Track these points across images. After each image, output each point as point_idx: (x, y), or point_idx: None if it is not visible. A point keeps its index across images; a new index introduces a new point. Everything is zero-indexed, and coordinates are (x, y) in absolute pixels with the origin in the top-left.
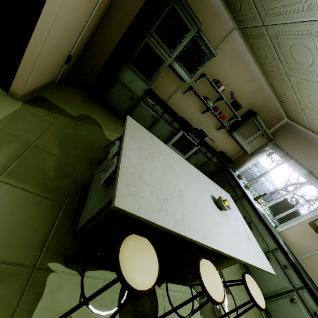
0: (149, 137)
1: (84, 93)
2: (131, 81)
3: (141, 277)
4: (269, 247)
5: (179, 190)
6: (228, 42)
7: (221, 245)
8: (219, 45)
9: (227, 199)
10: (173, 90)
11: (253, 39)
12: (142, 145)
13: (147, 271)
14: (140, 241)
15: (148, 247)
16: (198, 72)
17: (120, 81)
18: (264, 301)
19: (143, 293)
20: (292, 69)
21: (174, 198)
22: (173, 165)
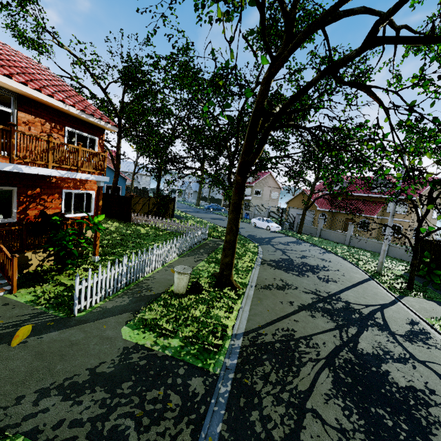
0: None
1: None
2: None
3: None
4: None
5: None
6: None
7: None
8: None
9: None
10: None
11: None
12: None
13: None
14: None
15: None
16: None
17: None
18: None
19: None
20: None
21: None
22: None
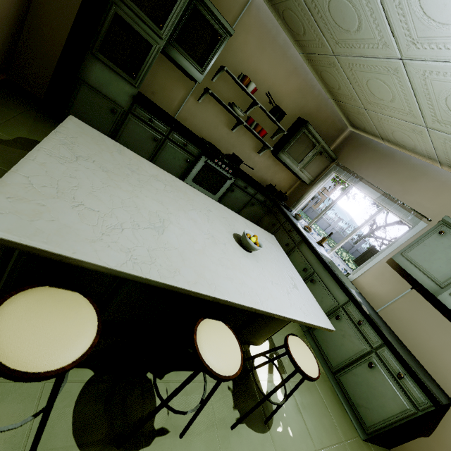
0: (116, 149)
1: (29, 108)
2: (106, 83)
3: (42, 350)
4: (338, 301)
5: (159, 220)
6: (251, 14)
7: (233, 293)
8: (238, 19)
9: (266, 240)
10: (181, 96)
11: (282, 3)
12: (90, 155)
13: (60, 340)
14: (59, 296)
15: (78, 304)
16: (211, 62)
17: (88, 84)
18: (316, 368)
19: (39, 377)
20: (339, 42)
21: (142, 229)
22: (159, 189)
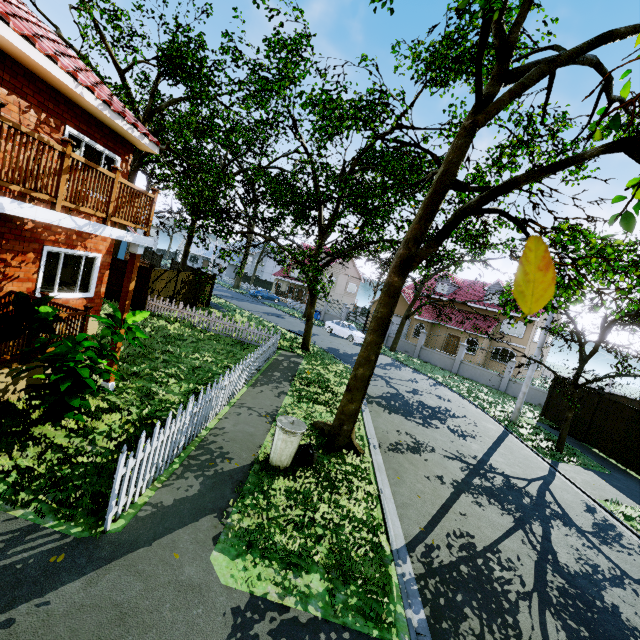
0: None
1: None
2: None
3: None
4: None
5: None
6: None
7: None
8: None
9: None
10: None
11: None
12: None
13: None
14: None
15: None
16: None
17: None
18: None
19: None
20: None
21: None
22: None
